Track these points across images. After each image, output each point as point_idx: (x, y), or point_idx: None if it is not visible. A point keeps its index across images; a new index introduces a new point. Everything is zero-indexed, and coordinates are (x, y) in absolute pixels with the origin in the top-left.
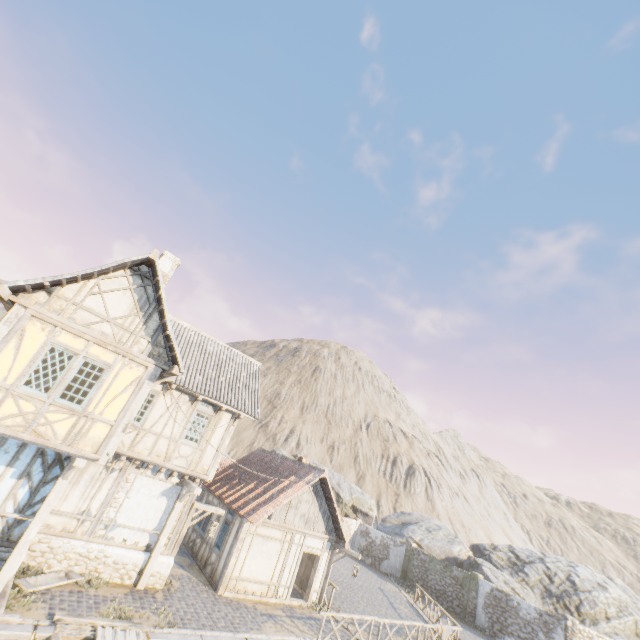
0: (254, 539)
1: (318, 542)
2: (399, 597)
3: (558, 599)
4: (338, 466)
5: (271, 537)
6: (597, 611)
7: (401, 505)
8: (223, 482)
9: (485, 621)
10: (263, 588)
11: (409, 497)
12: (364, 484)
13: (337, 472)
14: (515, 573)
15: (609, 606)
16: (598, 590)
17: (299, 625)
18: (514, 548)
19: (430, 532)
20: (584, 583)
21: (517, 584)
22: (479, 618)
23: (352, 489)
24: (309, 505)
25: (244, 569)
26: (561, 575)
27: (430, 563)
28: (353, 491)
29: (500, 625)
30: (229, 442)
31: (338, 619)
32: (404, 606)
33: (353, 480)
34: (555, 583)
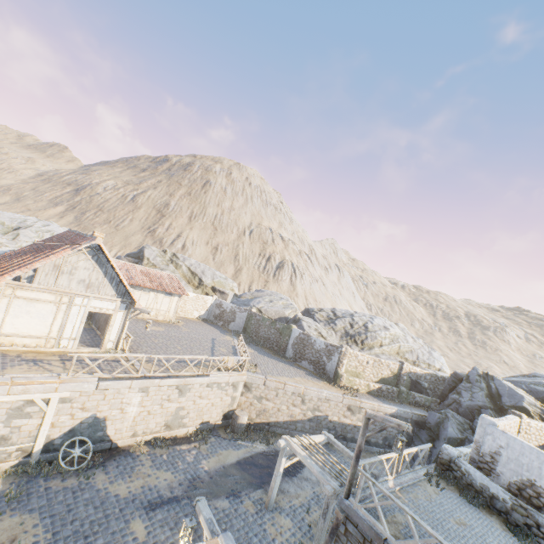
0: (13, 301)
1: (109, 304)
2: (227, 343)
3: (351, 337)
4: (220, 263)
5: (39, 300)
6: (375, 342)
7: (268, 289)
8: (8, 257)
9: (292, 353)
10: (39, 341)
11: (276, 283)
12: (240, 275)
13: (218, 267)
14: (328, 324)
15: (385, 339)
16: (382, 330)
17: (69, 365)
18: (336, 310)
19: (272, 302)
20: (374, 327)
21: (325, 330)
22: (288, 352)
23: (215, 275)
24: (90, 272)
25: (6, 327)
26: (360, 323)
27: (262, 321)
28: (215, 277)
29: (300, 355)
30: (117, 245)
31: (130, 359)
32: (226, 348)
33: (231, 273)
34: (354, 328)
